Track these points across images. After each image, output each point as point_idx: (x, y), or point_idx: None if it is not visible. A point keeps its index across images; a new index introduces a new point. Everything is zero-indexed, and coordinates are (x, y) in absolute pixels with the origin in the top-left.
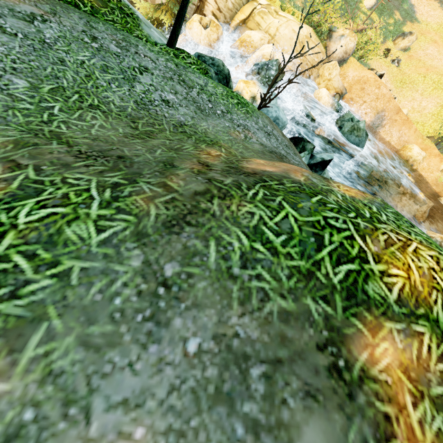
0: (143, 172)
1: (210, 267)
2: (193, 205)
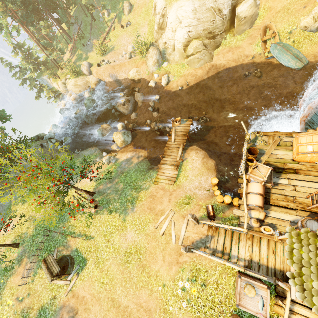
0: None
1: None
2: None
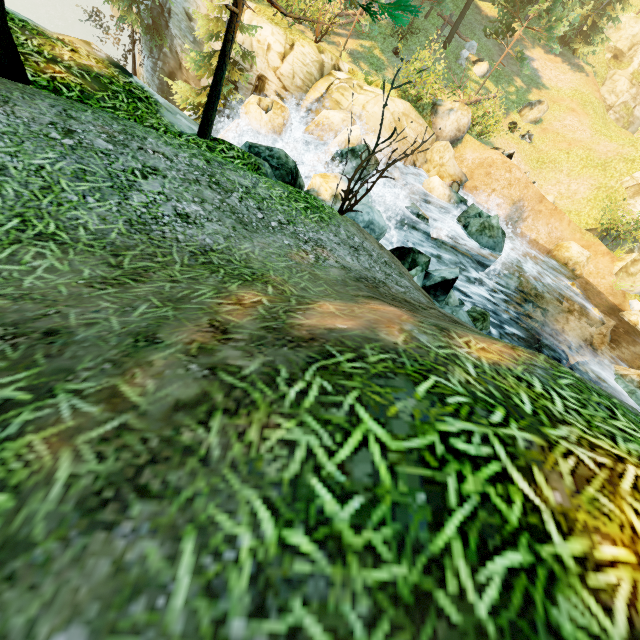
0: (78, 366)
1: (170, 629)
2: (164, 439)
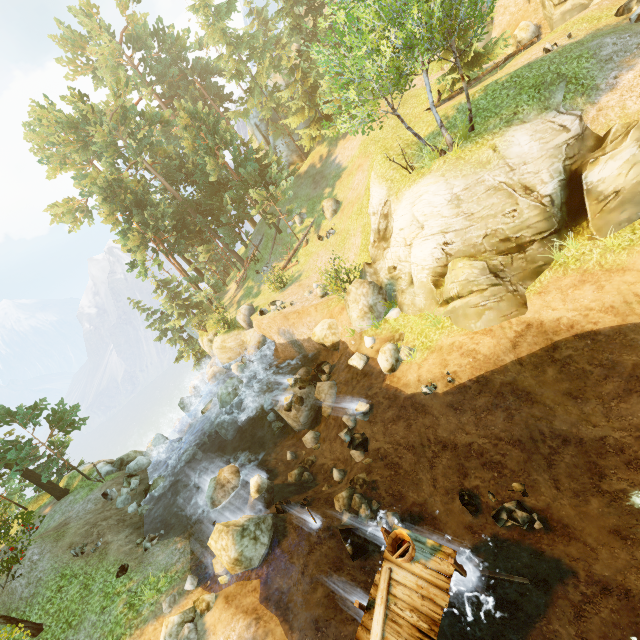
0: None
1: None
2: None
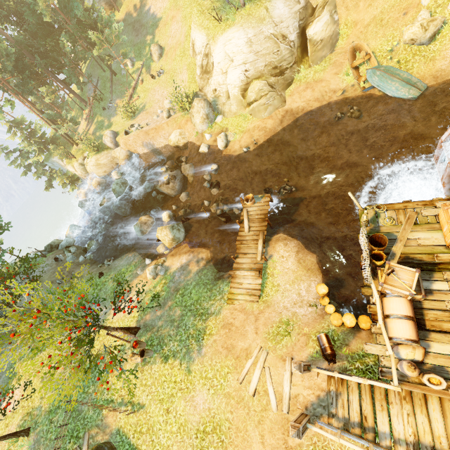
0: None
1: None
2: None
